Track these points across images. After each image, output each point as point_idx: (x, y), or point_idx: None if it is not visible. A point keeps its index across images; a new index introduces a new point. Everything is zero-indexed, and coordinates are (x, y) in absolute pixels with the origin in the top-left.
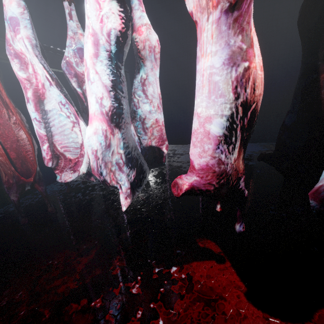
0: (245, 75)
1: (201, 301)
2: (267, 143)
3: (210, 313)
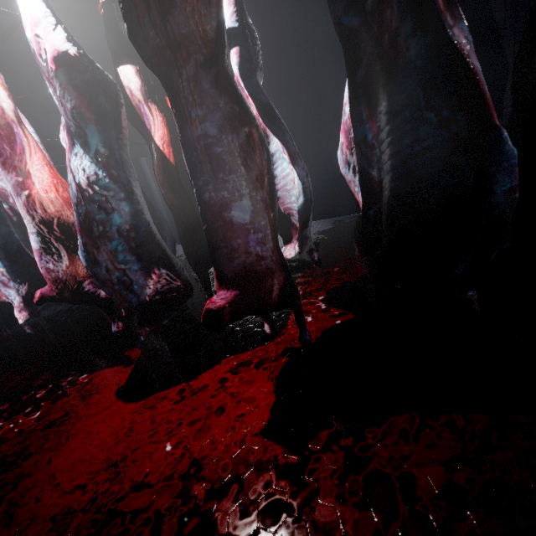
0: (30, 201)
1: (81, 396)
2: (343, 216)
3: (79, 403)
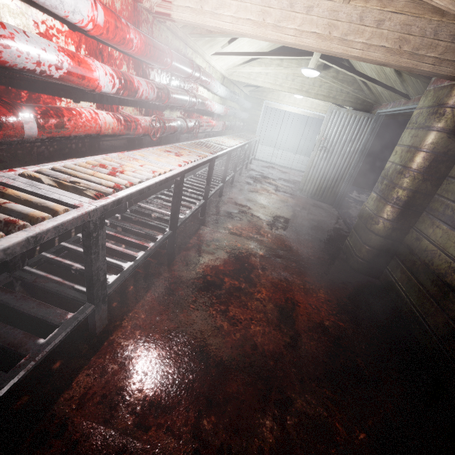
0: None
1: None
2: None
3: None
